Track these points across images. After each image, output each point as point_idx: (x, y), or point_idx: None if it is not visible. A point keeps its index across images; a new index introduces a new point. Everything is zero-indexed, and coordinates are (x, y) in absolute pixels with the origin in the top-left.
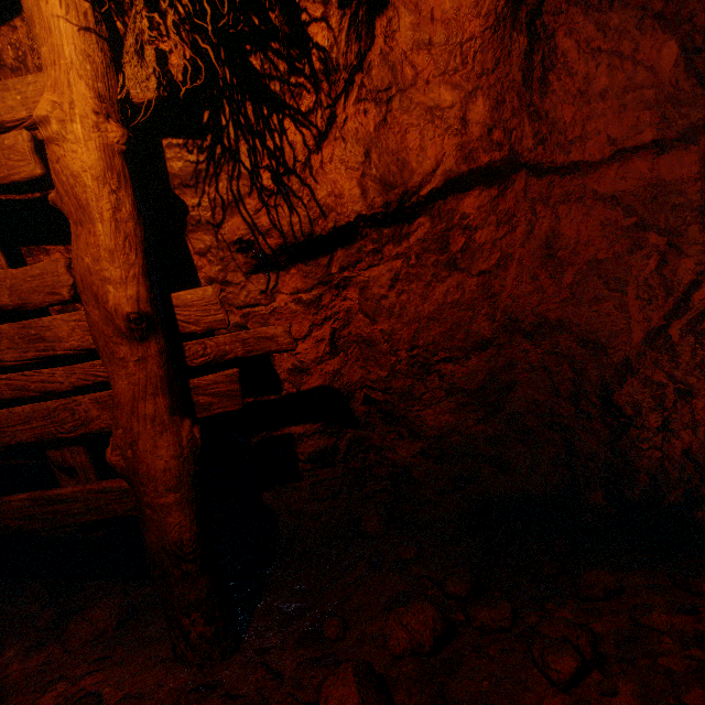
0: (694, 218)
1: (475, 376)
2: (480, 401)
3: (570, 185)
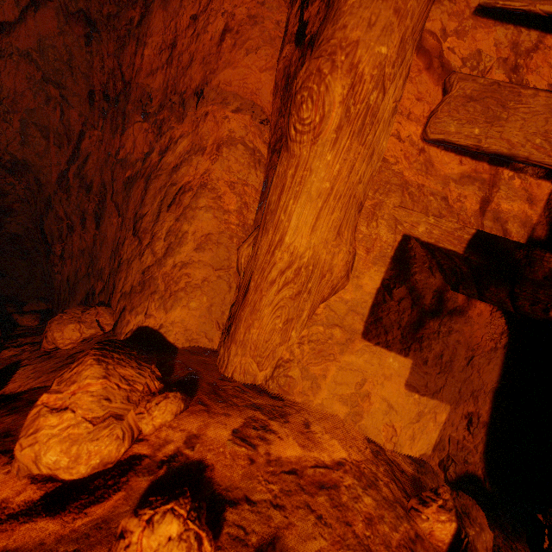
0: (68, 71)
1: None
2: None
3: (2, 43)
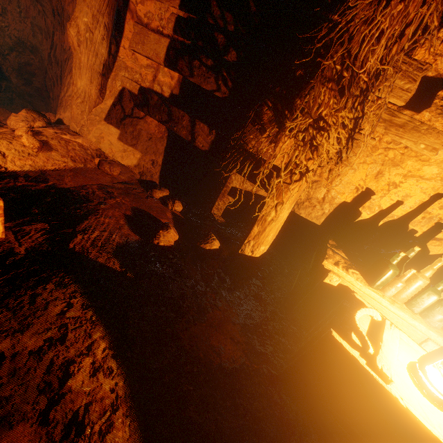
0: None
1: (15, 63)
2: (21, 76)
3: None
